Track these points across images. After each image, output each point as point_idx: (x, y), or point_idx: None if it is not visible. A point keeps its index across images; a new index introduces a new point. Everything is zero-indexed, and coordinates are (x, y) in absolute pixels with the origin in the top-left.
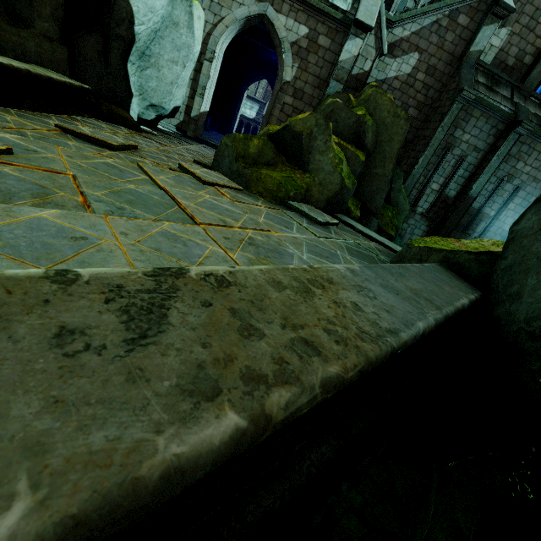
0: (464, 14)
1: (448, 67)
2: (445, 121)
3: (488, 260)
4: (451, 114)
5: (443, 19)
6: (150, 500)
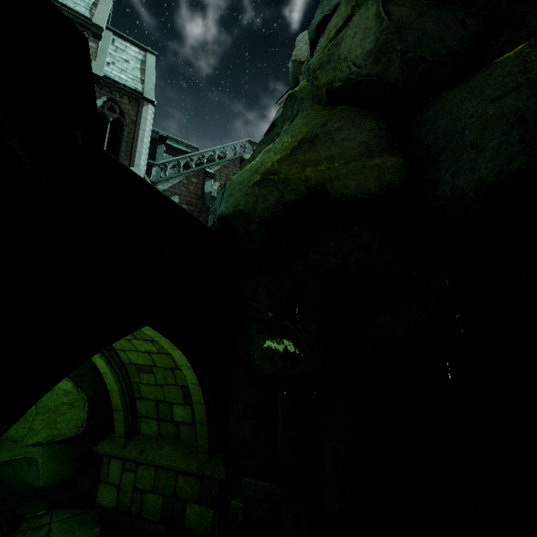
0: (194, 178)
1: (198, 201)
2: (209, 224)
3: (215, 224)
4: (210, 220)
5: (184, 180)
6: (108, 152)
